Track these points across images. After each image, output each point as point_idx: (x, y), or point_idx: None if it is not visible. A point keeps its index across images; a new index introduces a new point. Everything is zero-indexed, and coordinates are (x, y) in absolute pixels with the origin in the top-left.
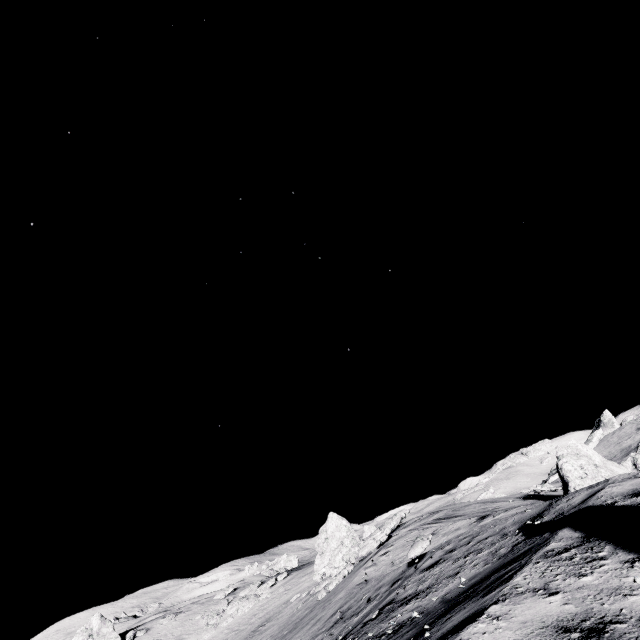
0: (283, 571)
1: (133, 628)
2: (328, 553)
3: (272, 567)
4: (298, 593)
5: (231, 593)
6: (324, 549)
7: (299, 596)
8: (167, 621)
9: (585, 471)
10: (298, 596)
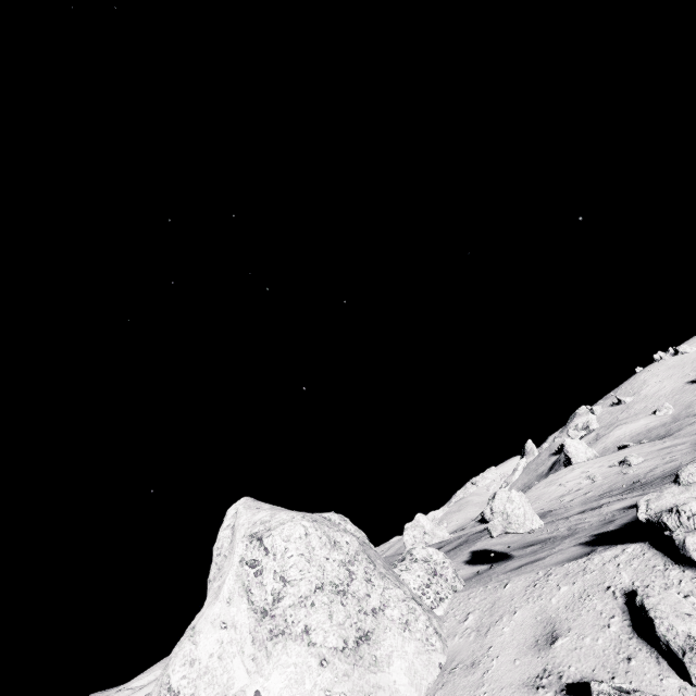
0: None
1: None
2: None
3: None
4: None
5: None
6: None
7: None
8: None
9: (416, 539)
10: None
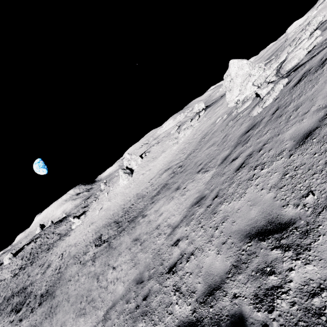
0: (198, 111)
1: (144, 152)
2: (235, 88)
3: (192, 112)
4: (219, 117)
5: (178, 129)
6: (231, 87)
7: (221, 118)
8: (155, 147)
9: None
10: (220, 119)
